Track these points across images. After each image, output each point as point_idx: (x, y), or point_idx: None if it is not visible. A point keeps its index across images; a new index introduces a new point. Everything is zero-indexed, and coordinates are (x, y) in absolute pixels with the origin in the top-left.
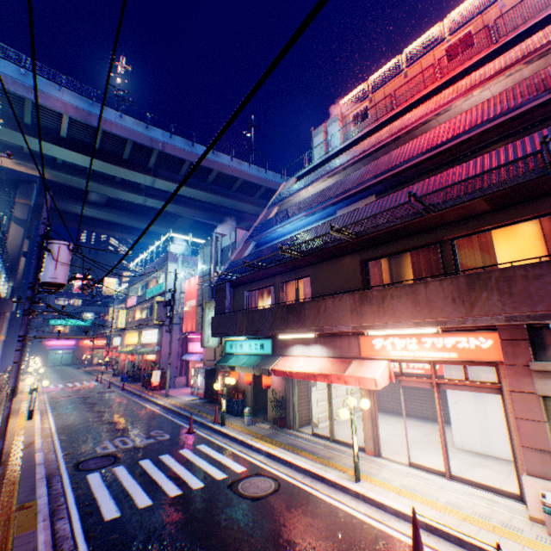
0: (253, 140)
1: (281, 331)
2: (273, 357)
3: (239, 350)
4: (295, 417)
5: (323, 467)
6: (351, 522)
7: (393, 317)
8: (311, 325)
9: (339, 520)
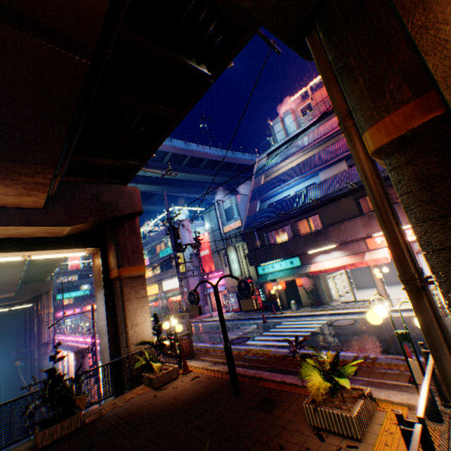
0: (207, 129)
1: (313, 248)
2: (303, 266)
3: (272, 270)
4: (326, 297)
5: (368, 308)
6: (405, 317)
7: None
8: (336, 239)
9: (399, 318)
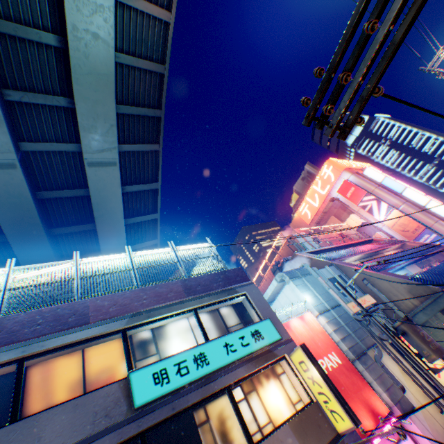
0: None
1: None
2: None
3: None
4: None
5: None
6: None
7: None
8: None
9: None
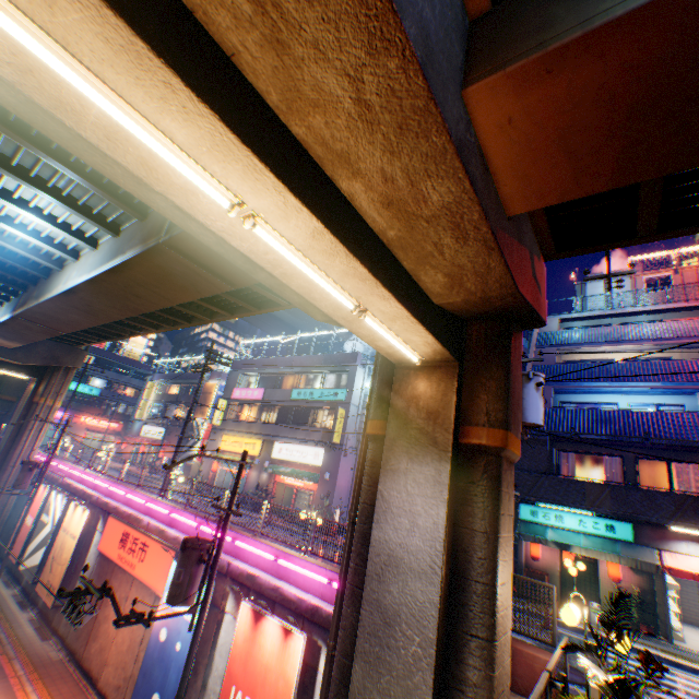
0: None
1: (694, 526)
2: (639, 547)
3: (554, 522)
4: (669, 626)
5: None
6: None
7: None
8: None
9: None
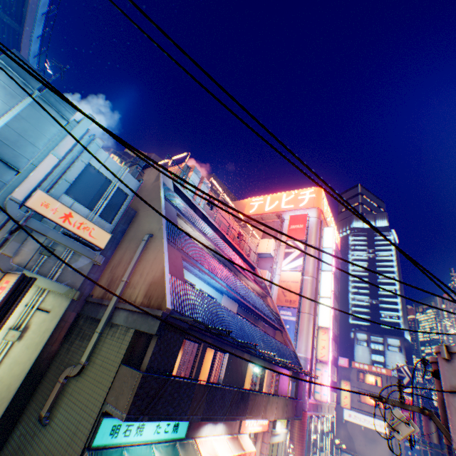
0: None
1: (232, 417)
2: (188, 442)
3: (134, 437)
4: None
5: None
6: None
7: (272, 413)
8: (249, 413)
9: None
